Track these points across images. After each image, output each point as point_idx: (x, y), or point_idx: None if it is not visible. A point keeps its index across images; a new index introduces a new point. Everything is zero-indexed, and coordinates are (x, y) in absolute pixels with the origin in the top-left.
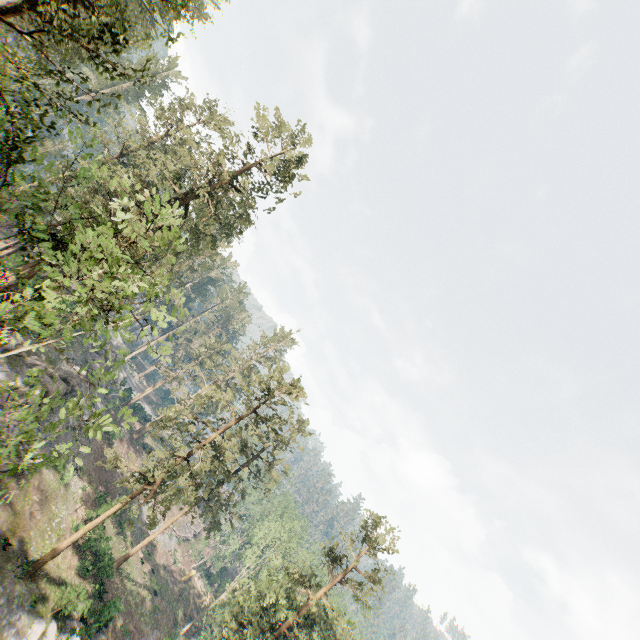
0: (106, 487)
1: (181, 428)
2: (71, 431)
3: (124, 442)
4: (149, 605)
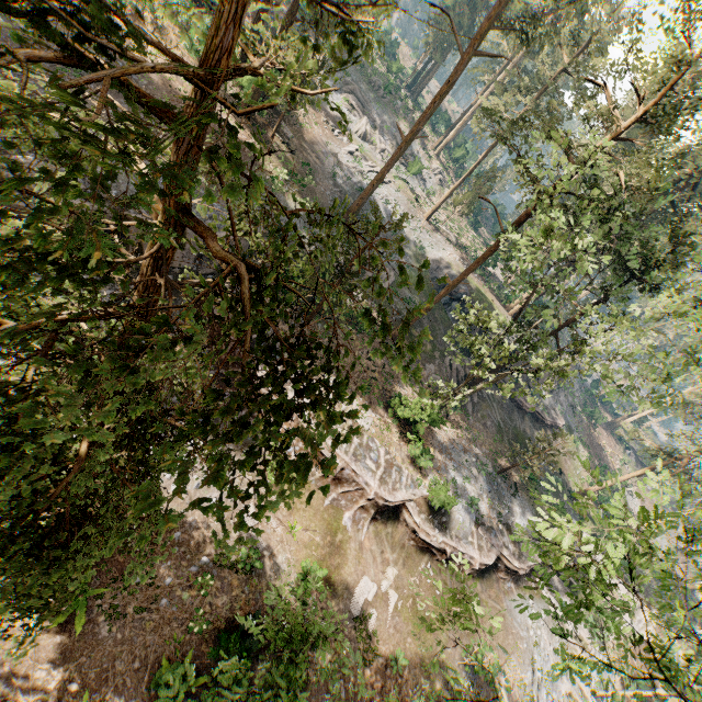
0: (599, 462)
1: (701, 417)
2: (570, 408)
3: (601, 429)
4: (653, 584)
